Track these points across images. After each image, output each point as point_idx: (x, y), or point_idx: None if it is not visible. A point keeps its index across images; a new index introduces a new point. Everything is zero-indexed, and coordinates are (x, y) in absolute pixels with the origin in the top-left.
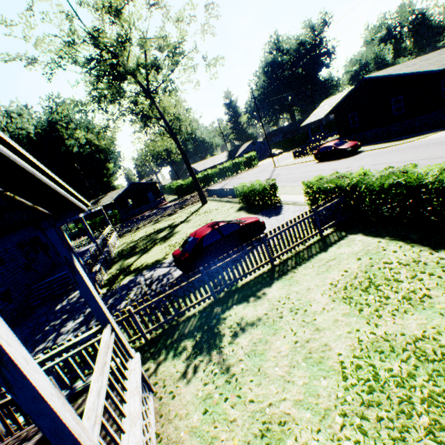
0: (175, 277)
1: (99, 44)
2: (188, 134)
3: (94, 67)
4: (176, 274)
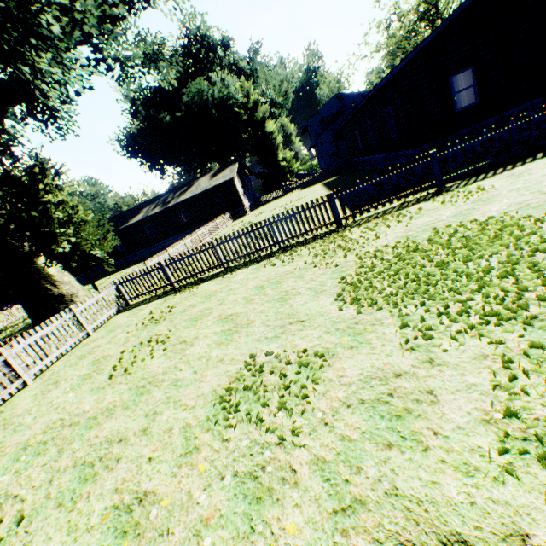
0: None
1: (432, 3)
2: None
3: (423, 18)
4: None
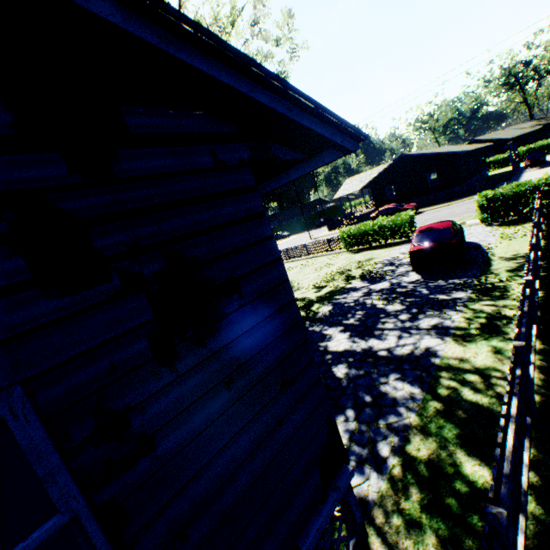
0: (418, 279)
1: None
2: None
3: None
4: (414, 279)
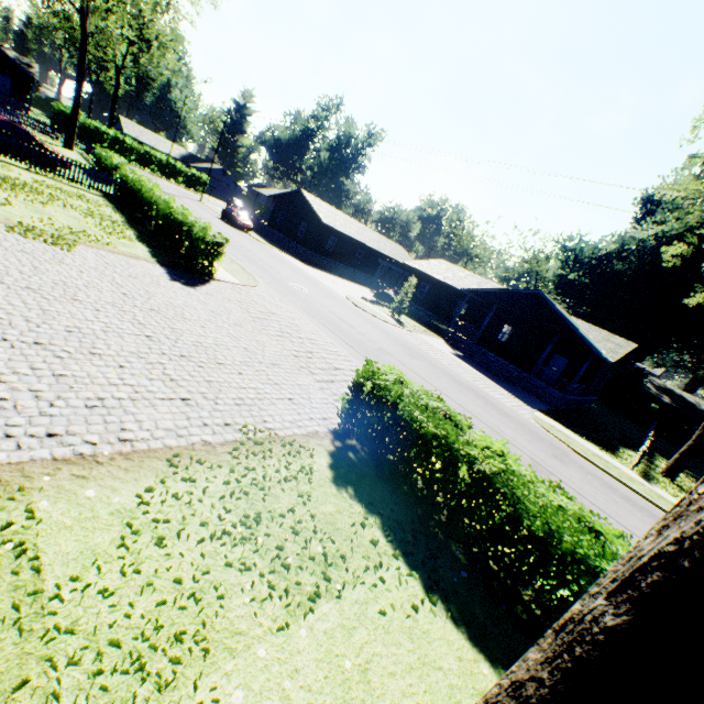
0: None
1: None
2: (145, 75)
3: None
4: None
